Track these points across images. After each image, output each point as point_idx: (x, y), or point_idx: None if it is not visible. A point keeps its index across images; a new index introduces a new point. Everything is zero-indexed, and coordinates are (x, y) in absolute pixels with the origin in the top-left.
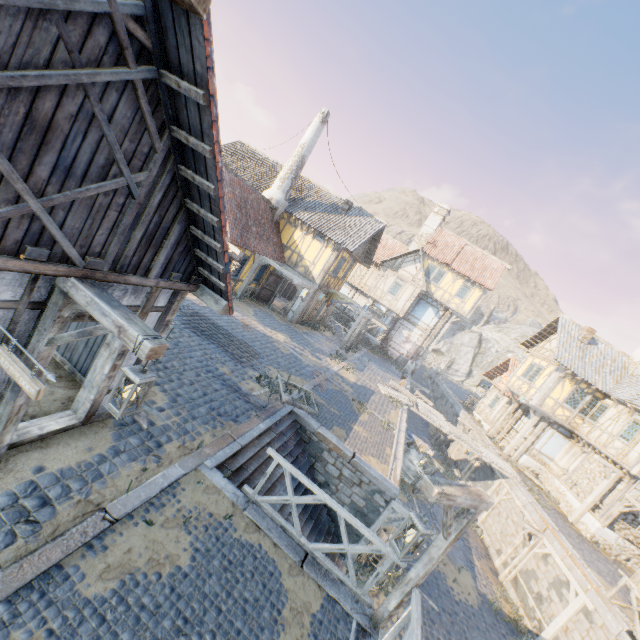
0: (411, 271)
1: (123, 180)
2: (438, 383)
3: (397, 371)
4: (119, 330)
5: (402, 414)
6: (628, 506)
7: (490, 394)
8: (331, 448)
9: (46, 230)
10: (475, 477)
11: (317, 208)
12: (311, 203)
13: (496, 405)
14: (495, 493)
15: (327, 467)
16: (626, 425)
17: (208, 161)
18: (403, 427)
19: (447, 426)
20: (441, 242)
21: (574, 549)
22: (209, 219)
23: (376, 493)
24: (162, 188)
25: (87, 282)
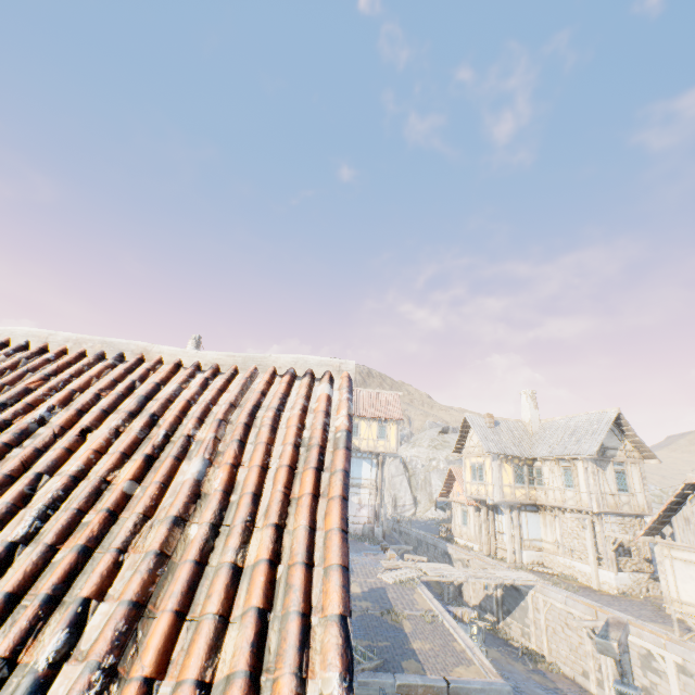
0: None
1: None
2: (406, 531)
3: (373, 545)
4: None
5: (423, 592)
6: (613, 541)
7: (456, 511)
8: (422, 694)
9: None
10: (508, 608)
11: None
12: None
13: (468, 519)
14: (536, 611)
15: None
16: (562, 475)
17: None
18: (439, 606)
19: (460, 572)
20: None
21: (624, 613)
22: None
23: None
24: None
25: None
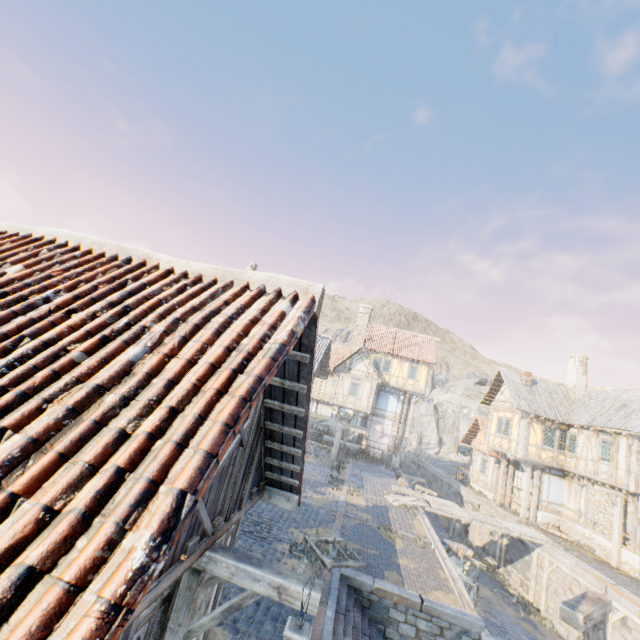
0: (362, 368)
1: (239, 436)
2: (424, 465)
3: (388, 471)
4: (278, 591)
5: (424, 520)
6: None
7: (476, 459)
8: (396, 601)
9: (197, 517)
10: (511, 558)
11: None
12: None
13: (487, 468)
14: (539, 568)
15: (400, 628)
16: (599, 447)
17: (300, 393)
18: (435, 536)
19: (465, 513)
20: (376, 335)
21: (639, 598)
22: (293, 433)
23: (462, 635)
24: (255, 424)
25: (217, 548)
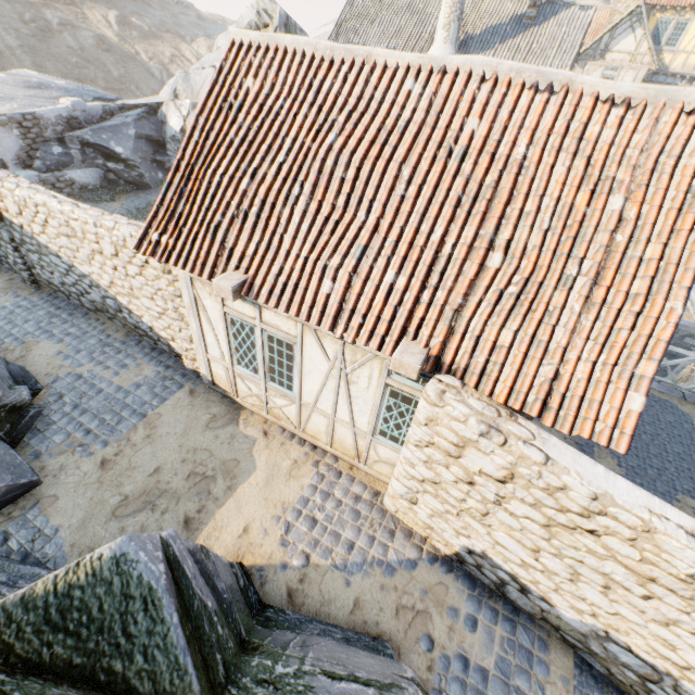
0: (627, 48)
1: None
2: None
3: None
4: None
5: None
6: None
7: None
8: None
9: None
10: None
11: (494, 38)
12: (483, 35)
13: None
14: None
15: None
16: None
17: None
18: None
19: None
20: None
21: None
22: None
23: (686, 337)
24: None
25: None
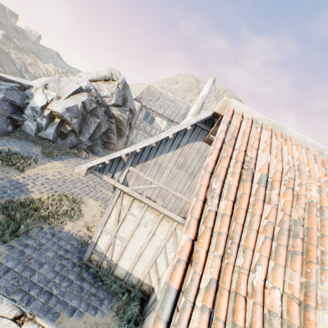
0: None
1: None
2: None
3: None
4: None
5: None
6: None
7: None
8: None
9: None
10: None
11: None
12: None
13: None
14: None
15: None
16: None
17: None
18: None
19: None
20: None
21: None
22: None
23: None
24: None
25: None
